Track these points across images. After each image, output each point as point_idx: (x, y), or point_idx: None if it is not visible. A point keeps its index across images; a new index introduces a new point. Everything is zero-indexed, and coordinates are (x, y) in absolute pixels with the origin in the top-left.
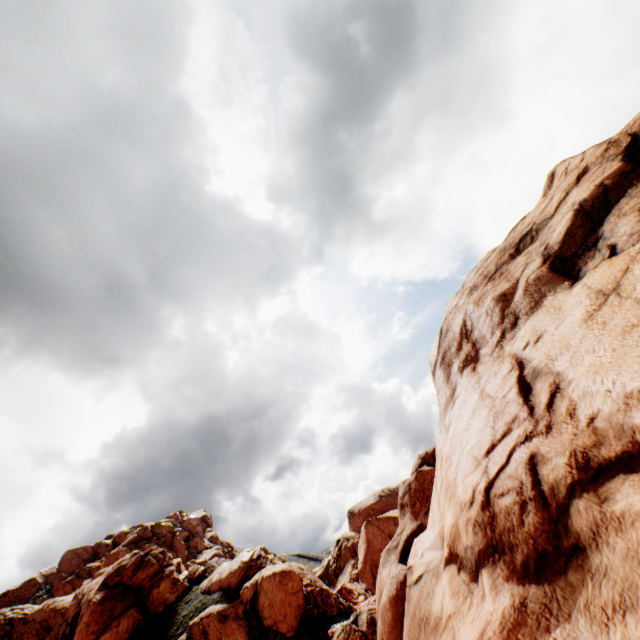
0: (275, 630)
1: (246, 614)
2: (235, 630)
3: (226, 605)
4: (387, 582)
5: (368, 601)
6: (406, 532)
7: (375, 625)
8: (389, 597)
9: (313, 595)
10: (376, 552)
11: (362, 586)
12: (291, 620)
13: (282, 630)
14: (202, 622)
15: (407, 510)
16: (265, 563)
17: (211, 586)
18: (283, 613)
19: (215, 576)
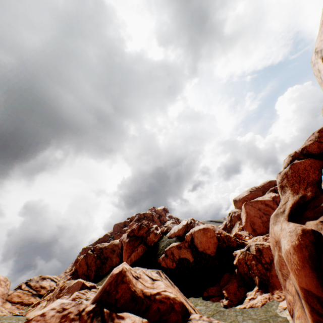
0: (204, 253)
1: (189, 246)
2: (185, 253)
3: (179, 243)
4: (285, 235)
5: (252, 240)
6: (290, 202)
7: (260, 252)
8: (292, 246)
9: (221, 238)
10: (252, 217)
11: (246, 233)
12: (212, 249)
13: (208, 253)
14: (170, 249)
15: (287, 189)
16: (194, 225)
17: (171, 235)
18: (207, 246)
19: (172, 231)
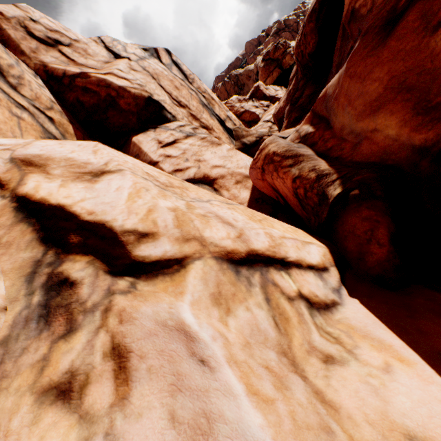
0: None
1: None
2: None
3: None
4: None
5: None
6: None
7: None
8: None
9: None
10: None
11: None
12: None
13: None
14: None
15: None
16: None
17: None
18: None
19: None
